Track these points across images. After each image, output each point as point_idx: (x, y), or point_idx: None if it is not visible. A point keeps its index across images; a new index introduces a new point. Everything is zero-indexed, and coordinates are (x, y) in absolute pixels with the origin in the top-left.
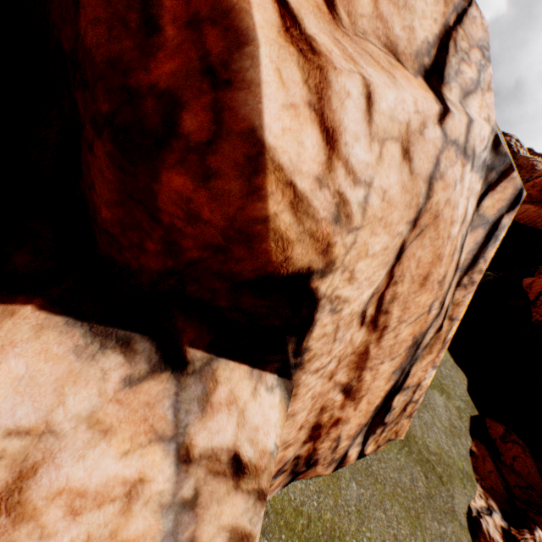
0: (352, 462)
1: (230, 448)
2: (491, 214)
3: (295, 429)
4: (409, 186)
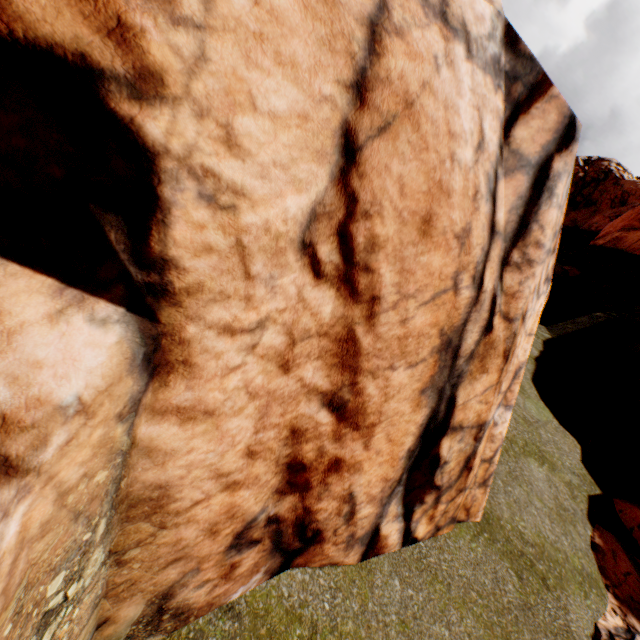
0: (395, 550)
1: None
2: (533, 152)
3: (234, 452)
4: (322, 13)
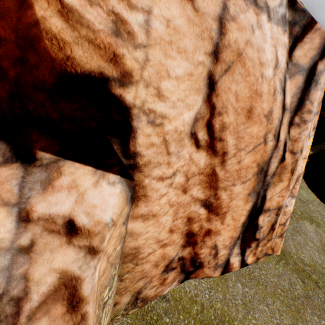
0: (237, 269)
1: (66, 215)
2: (305, 62)
3: (164, 231)
4: (196, 21)
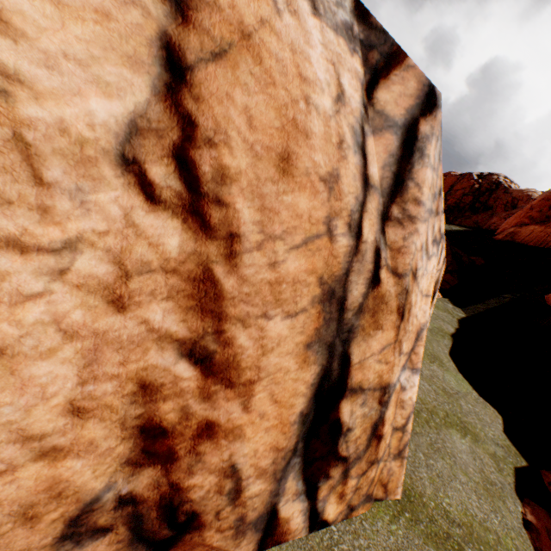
0: (302, 536)
1: None
2: (398, 115)
3: (48, 407)
4: None
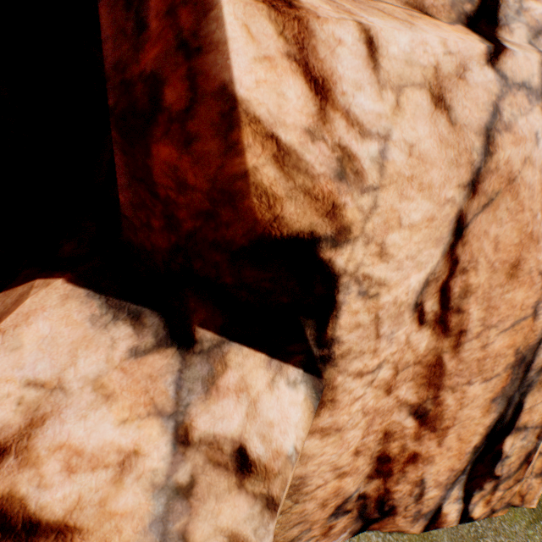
0: (452, 525)
1: (235, 439)
2: None
3: (347, 452)
4: (451, 140)
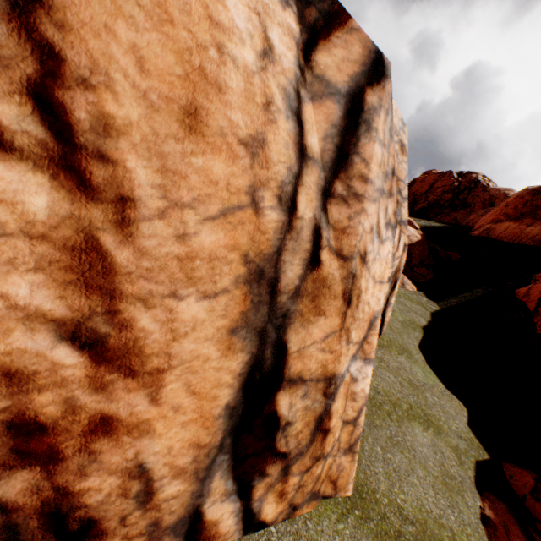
0: (234, 539)
1: None
2: (341, 81)
3: None
4: None
